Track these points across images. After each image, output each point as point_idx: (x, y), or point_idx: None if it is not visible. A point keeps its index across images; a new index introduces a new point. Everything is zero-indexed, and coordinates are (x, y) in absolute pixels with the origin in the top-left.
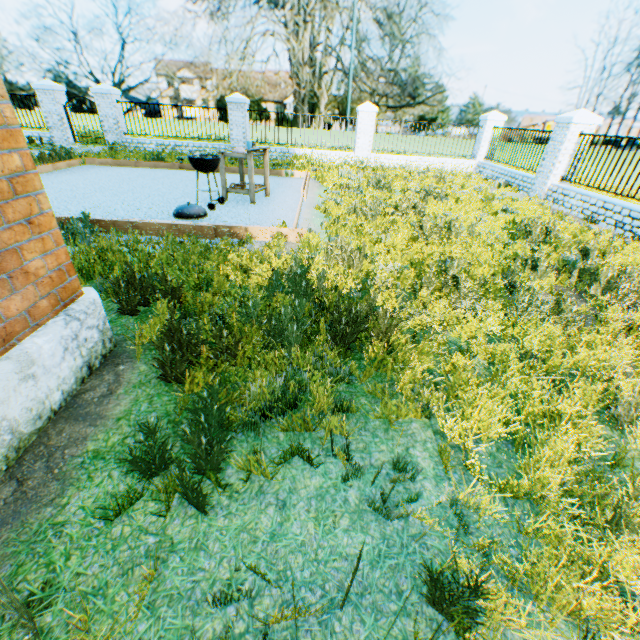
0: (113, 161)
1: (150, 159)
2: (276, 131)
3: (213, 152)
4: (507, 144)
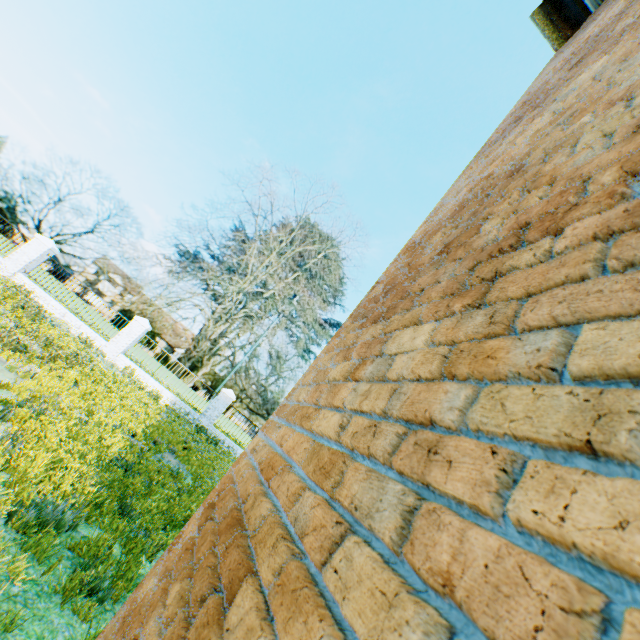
0: None
1: None
2: None
3: None
4: None
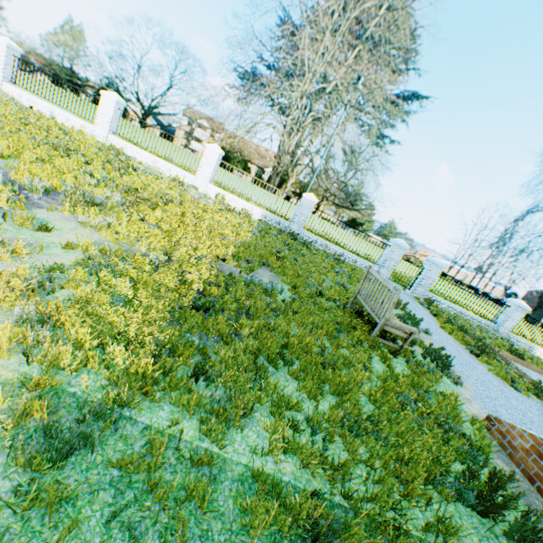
0: (512, 356)
1: (514, 353)
2: (358, 241)
3: (481, 325)
4: (495, 307)
